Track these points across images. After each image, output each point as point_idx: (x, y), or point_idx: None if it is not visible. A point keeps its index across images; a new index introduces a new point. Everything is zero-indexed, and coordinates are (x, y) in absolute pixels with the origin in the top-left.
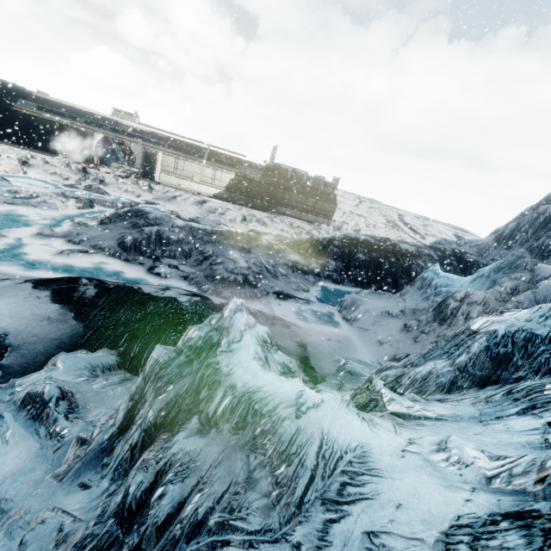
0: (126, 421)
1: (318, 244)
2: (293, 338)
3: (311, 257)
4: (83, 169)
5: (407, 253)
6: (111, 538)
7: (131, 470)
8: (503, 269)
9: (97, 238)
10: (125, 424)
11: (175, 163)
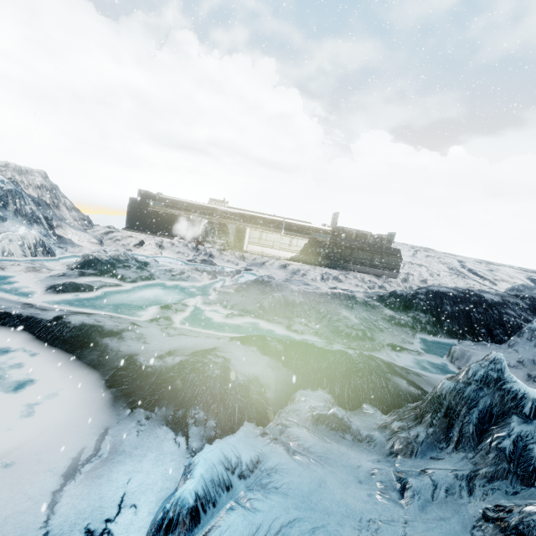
0: (442, 424)
1: (403, 298)
2: (430, 386)
3: (399, 311)
4: (196, 247)
5: (494, 303)
6: (506, 470)
7: (476, 446)
8: None
9: (241, 304)
10: (442, 426)
11: (259, 235)
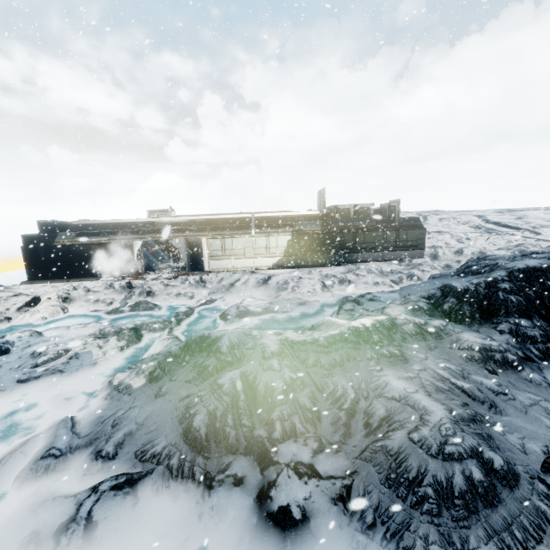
0: None
1: (471, 295)
2: None
3: (477, 323)
4: (127, 284)
5: None
6: None
7: None
8: None
9: (146, 426)
10: None
11: (221, 244)
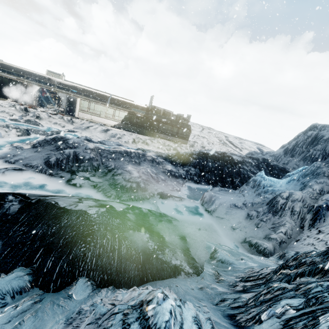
0: None
1: (183, 157)
2: (175, 232)
3: (179, 166)
4: (24, 108)
5: (237, 161)
6: None
7: None
8: (308, 175)
9: (29, 158)
10: None
11: (88, 105)
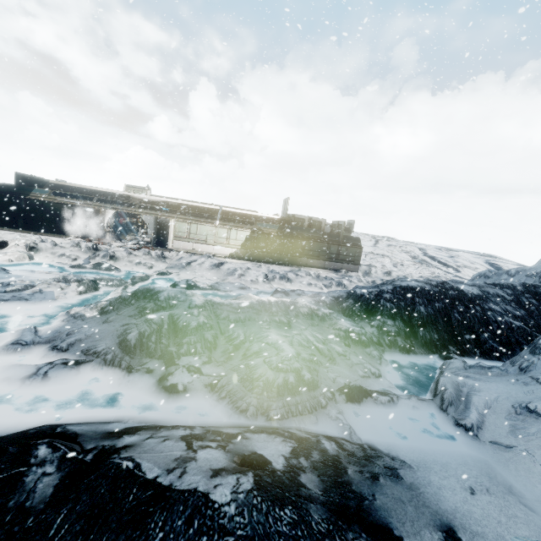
0: None
1: (364, 299)
2: (424, 515)
3: (360, 318)
4: (93, 246)
5: (474, 297)
6: None
7: None
8: None
9: (93, 337)
10: None
11: (187, 228)
